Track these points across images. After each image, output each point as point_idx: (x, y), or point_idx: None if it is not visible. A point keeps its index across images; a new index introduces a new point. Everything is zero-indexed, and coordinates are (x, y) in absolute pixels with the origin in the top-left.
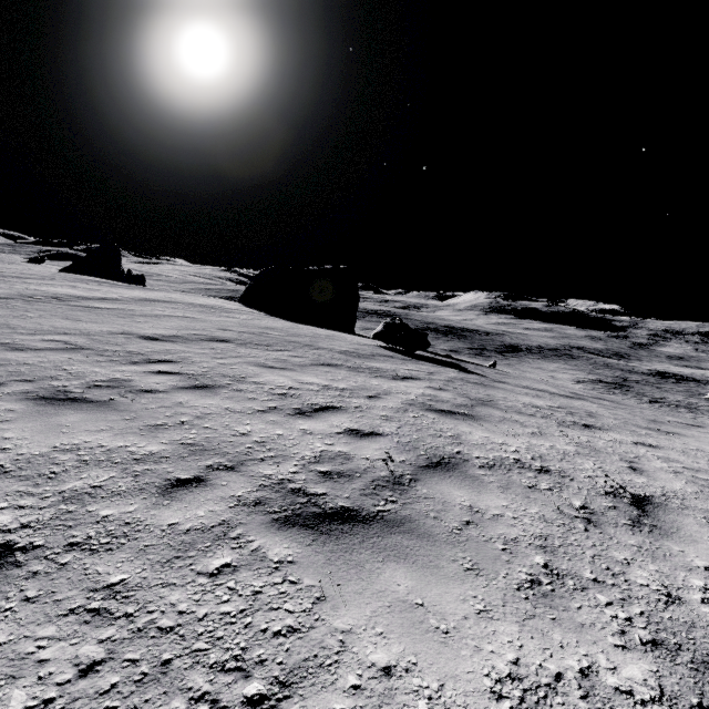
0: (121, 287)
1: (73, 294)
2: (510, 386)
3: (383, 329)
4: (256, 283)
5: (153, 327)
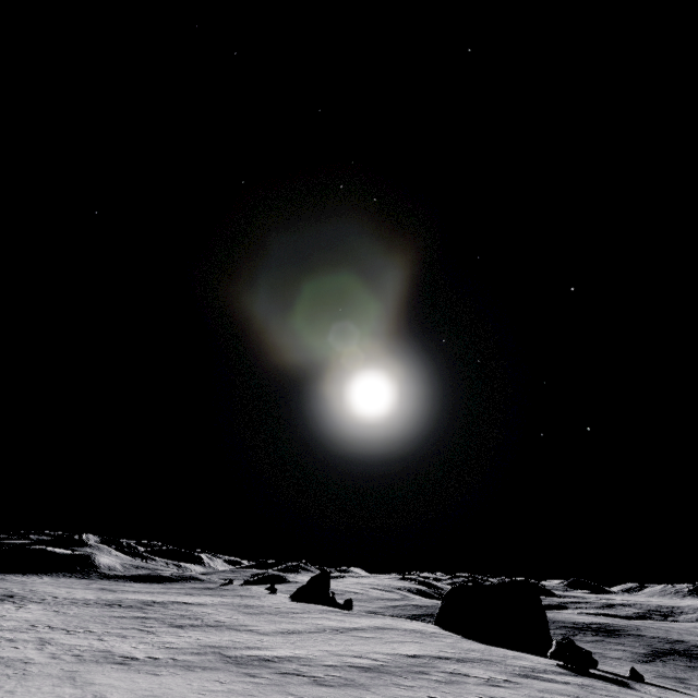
0: (350, 615)
1: (338, 625)
2: (647, 694)
3: (555, 648)
4: (446, 602)
5: (406, 649)
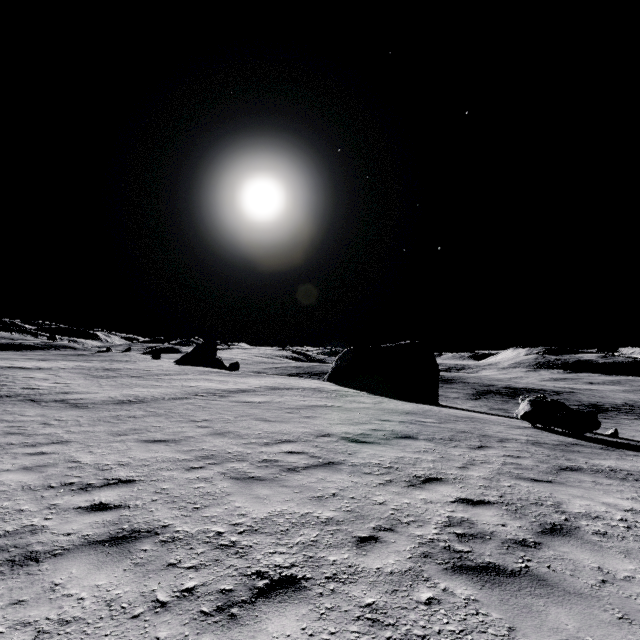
0: (236, 376)
1: (217, 387)
2: None
3: (533, 408)
4: (342, 362)
5: (329, 423)
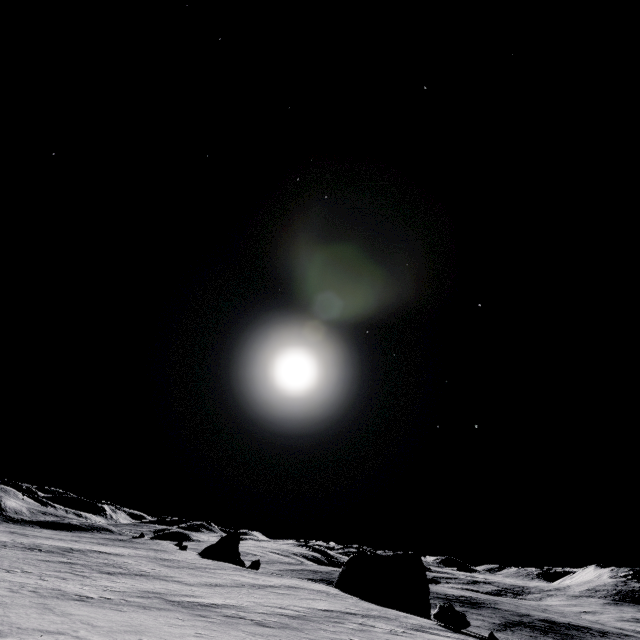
0: (261, 574)
1: (254, 582)
2: None
3: (438, 610)
4: (347, 568)
5: (319, 605)
